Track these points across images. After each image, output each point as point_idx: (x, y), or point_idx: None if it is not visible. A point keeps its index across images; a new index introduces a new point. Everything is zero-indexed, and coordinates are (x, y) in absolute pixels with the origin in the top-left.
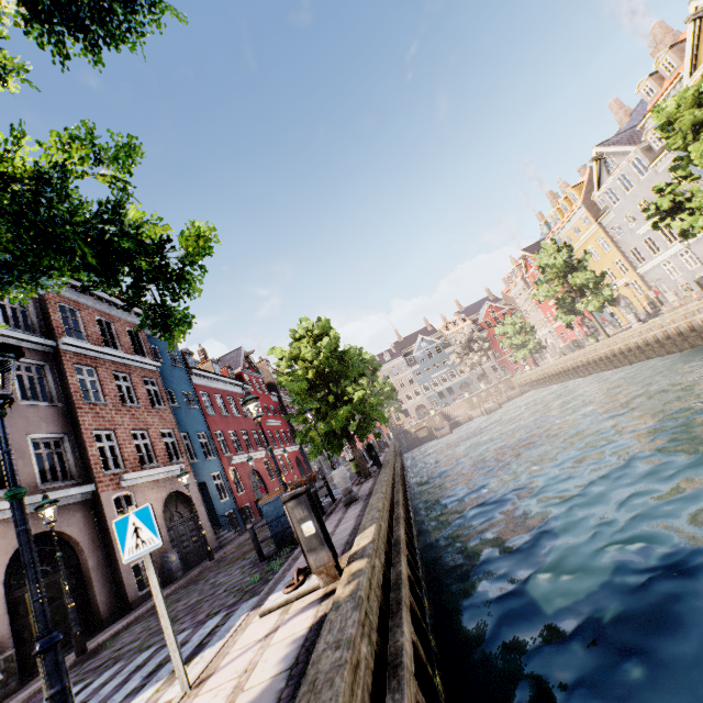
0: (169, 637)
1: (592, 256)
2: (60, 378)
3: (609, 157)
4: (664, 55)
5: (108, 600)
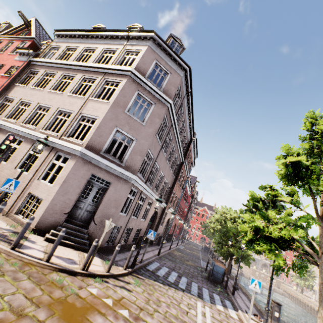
0: (250, 311)
1: None
2: (178, 170)
3: None
4: None
5: None
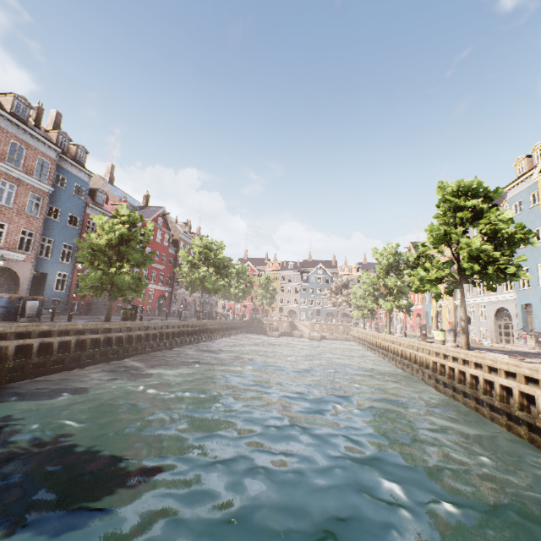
0: None
1: None
2: None
3: None
4: (540, 145)
5: None
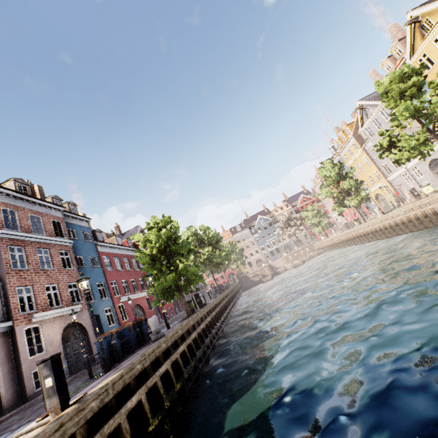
0: None
1: (360, 168)
2: None
3: (366, 107)
4: (395, 45)
5: (13, 395)
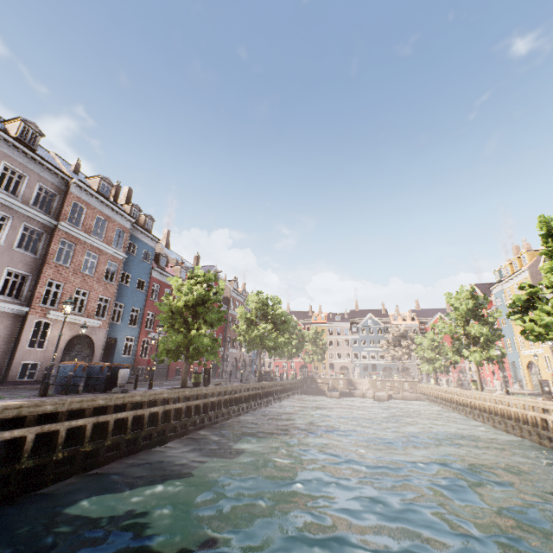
0: None
1: None
2: (49, 243)
3: None
4: None
5: None
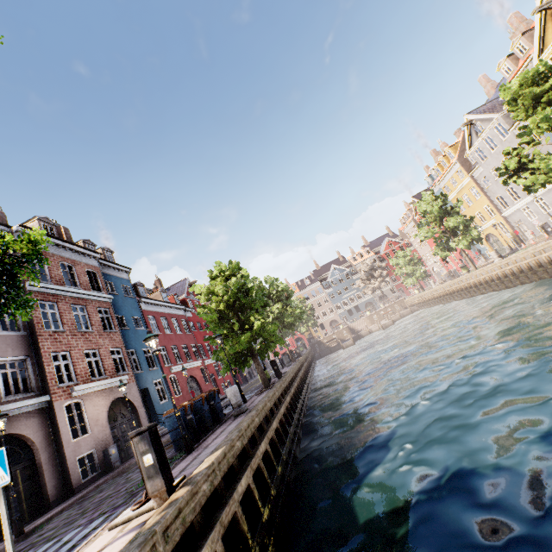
0: None
1: (466, 202)
2: None
3: (477, 123)
4: (518, 40)
5: (56, 486)
